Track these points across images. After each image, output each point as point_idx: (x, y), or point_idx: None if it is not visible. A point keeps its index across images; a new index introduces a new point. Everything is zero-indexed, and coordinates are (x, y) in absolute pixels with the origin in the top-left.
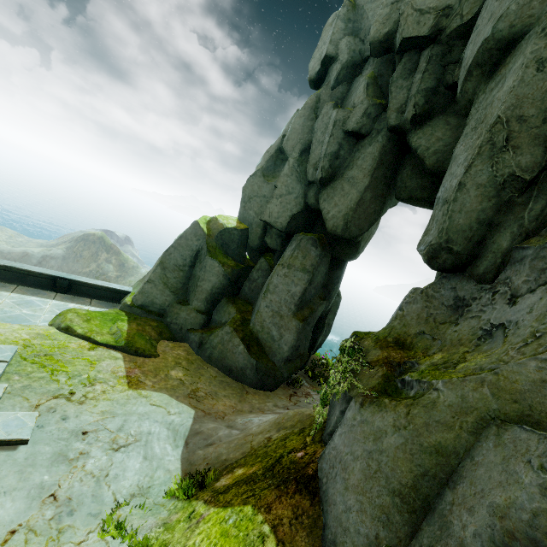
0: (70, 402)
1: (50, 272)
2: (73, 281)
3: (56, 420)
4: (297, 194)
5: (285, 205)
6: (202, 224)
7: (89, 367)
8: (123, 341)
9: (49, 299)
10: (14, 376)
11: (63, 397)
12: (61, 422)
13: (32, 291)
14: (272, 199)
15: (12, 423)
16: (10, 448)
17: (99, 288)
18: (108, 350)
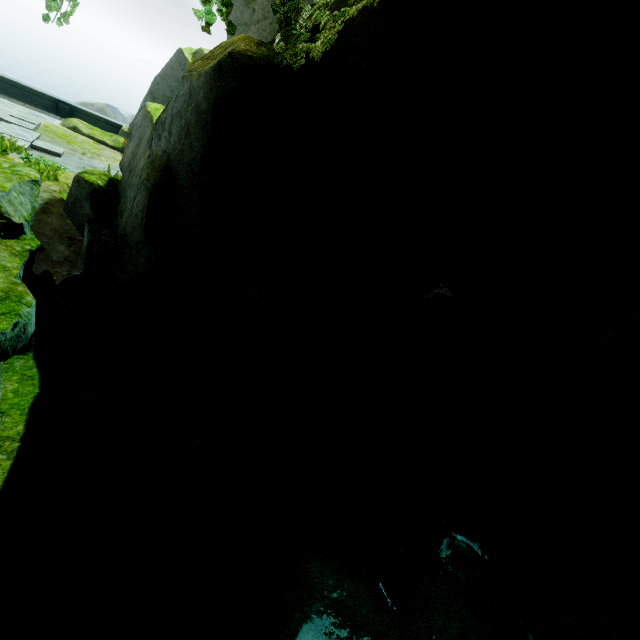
0: (84, 156)
1: (51, 95)
2: (74, 108)
3: (76, 158)
4: (271, 19)
5: (261, 33)
6: (186, 53)
7: (95, 149)
8: (120, 145)
9: (55, 119)
10: (43, 135)
11: (79, 153)
12: (80, 160)
13: (40, 111)
14: (251, 26)
15: (49, 146)
16: (52, 156)
17: (99, 120)
18: (109, 149)
